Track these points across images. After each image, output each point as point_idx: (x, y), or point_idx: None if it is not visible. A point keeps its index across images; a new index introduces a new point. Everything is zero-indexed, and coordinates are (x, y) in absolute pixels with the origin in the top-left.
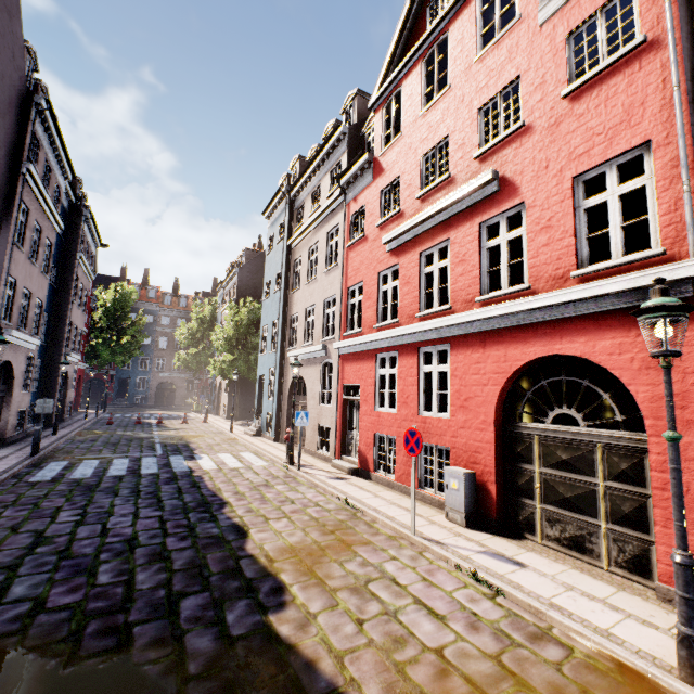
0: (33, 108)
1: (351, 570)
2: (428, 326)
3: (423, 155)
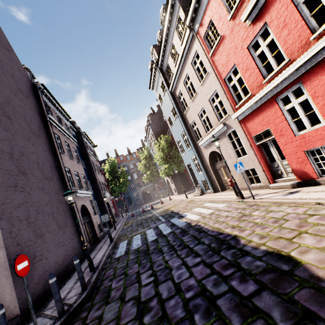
0: (38, 91)
1: None
2: None
3: None
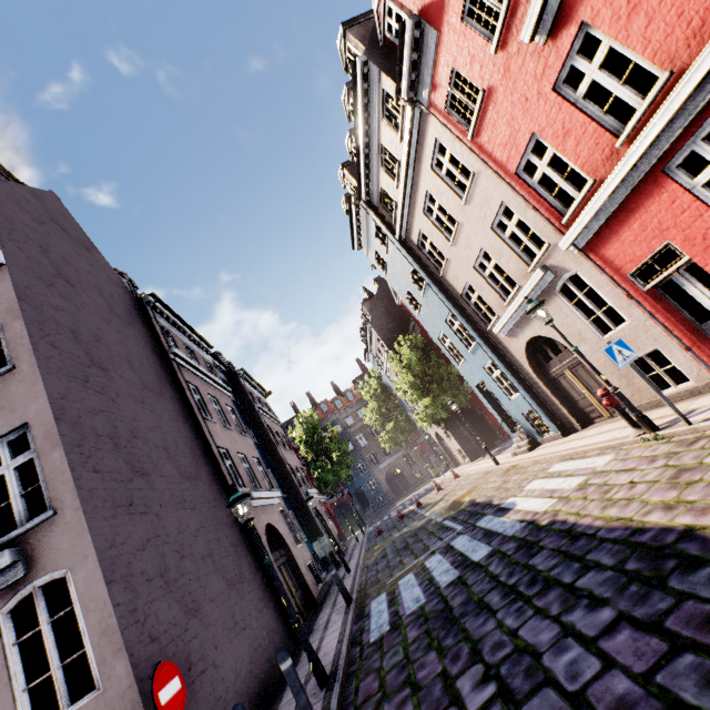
0: (147, 308)
1: None
2: None
3: None
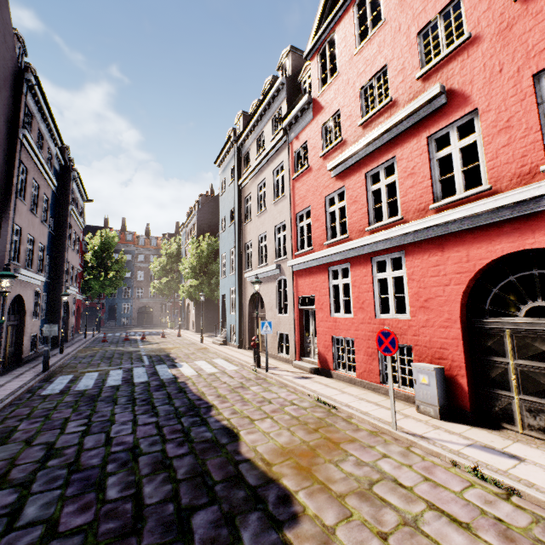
0: (24, 84)
1: (350, 472)
2: (382, 237)
3: (361, 87)
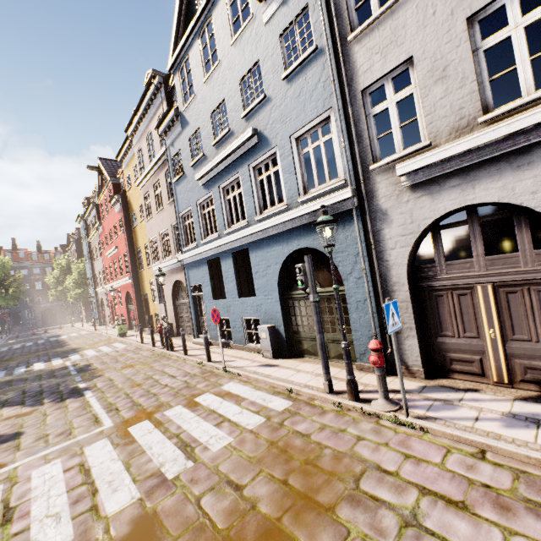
0: None
1: (86, 341)
2: (115, 284)
3: (110, 230)
